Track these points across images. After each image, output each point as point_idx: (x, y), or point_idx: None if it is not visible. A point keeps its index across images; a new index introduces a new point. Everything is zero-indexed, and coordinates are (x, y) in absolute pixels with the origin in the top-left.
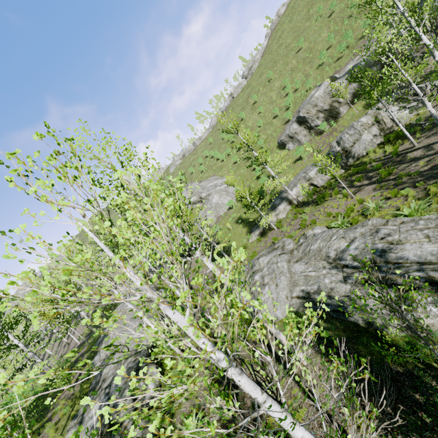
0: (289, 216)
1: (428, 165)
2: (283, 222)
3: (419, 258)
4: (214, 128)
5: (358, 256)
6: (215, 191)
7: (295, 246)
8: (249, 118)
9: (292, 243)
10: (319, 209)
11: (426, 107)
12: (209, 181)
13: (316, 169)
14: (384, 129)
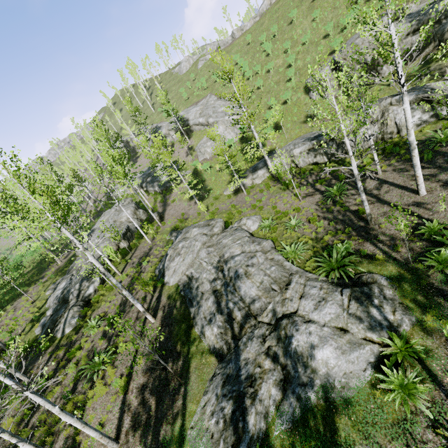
0: (260, 186)
1: (358, 207)
2: (255, 188)
3: (244, 294)
4: (262, 18)
5: (230, 269)
6: (223, 121)
7: (218, 232)
8: (299, 24)
9: (219, 228)
10: (278, 195)
11: (352, 165)
12: (225, 102)
13: (302, 148)
14: (384, 132)
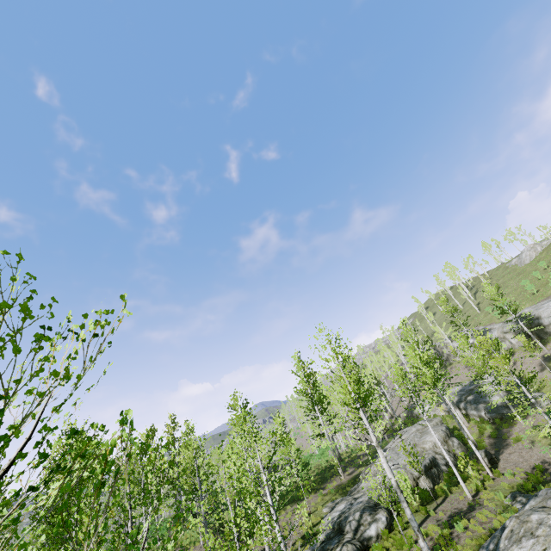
0: None
1: None
2: None
3: None
4: None
5: None
6: None
7: None
8: None
9: None
10: None
11: None
12: None
13: None
14: None
